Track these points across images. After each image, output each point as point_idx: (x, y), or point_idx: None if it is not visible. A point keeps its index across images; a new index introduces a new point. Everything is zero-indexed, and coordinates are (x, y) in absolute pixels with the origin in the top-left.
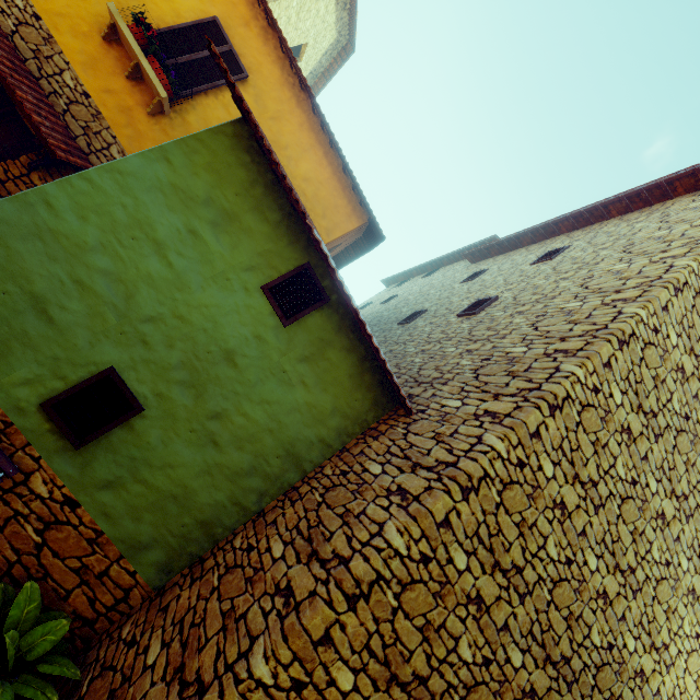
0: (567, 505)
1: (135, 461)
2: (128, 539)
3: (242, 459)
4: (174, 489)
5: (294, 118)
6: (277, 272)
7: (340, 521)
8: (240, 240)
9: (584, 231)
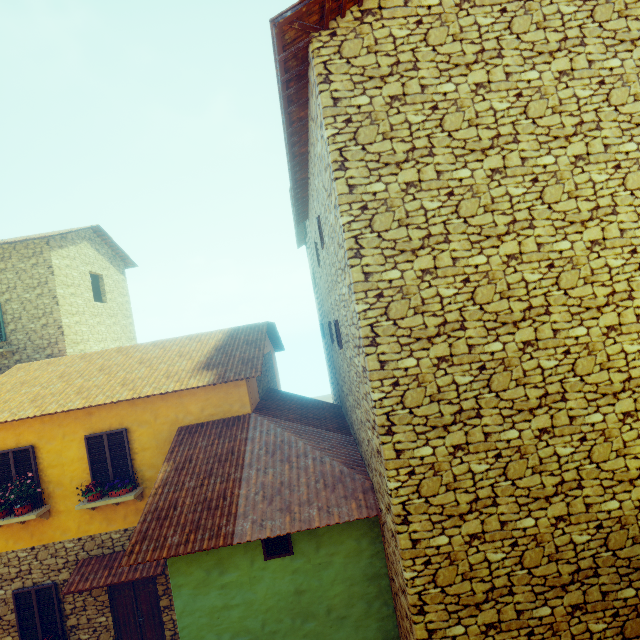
0: (476, 532)
1: None
2: None
3: (360, 607)
4: None
5: (158, 403)
6: (259, 546)
7: (408, 636)
8: (234, 562)
9: (311, 177)
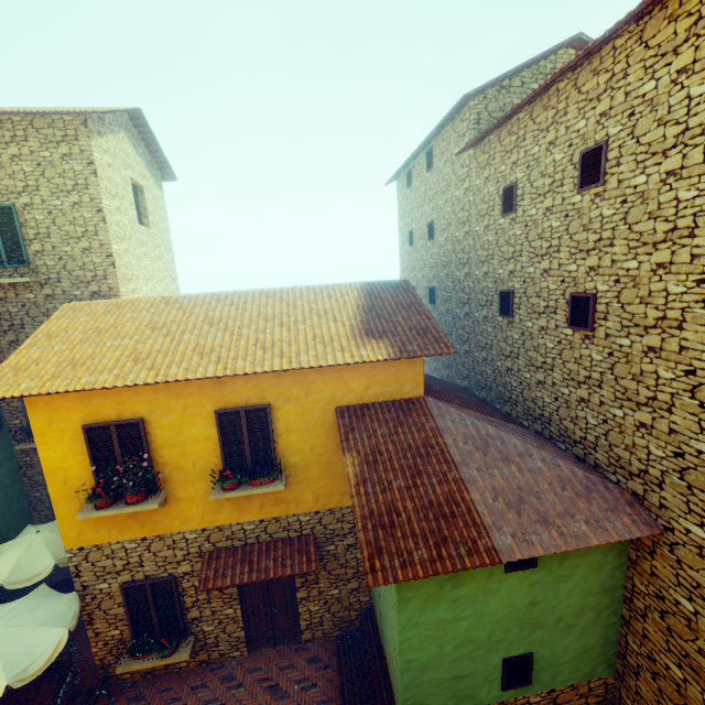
0: None
1: (552, 663)
2: (584, 676)
3: (589, 616)
4: (577, 651)
5: (311, 375)
6: None
7: (703, 659)
8: (470, 574)
9: (598, 77)
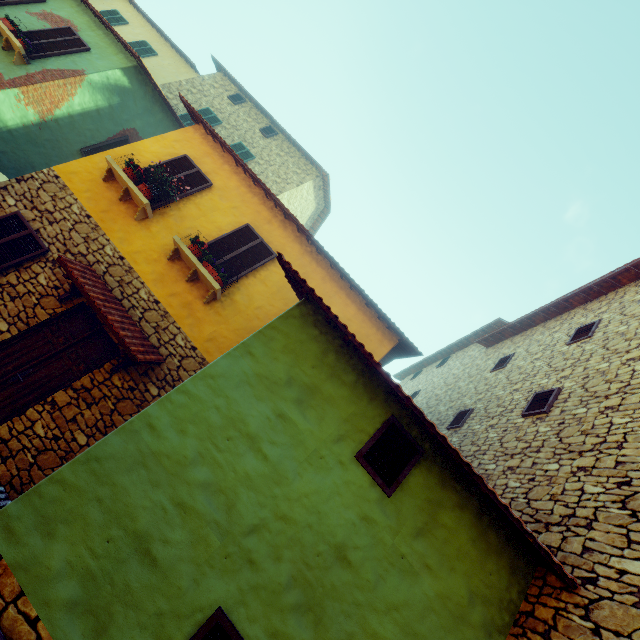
0: None
1: None
2: None
3: None
4: None
5: (317, 275)
6: (365, 435)
7: None
8: (324, 410)
9: (602, 302)
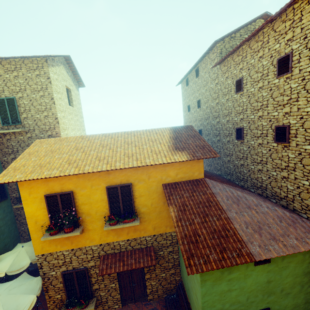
0: None
1: None
2: None
3: (297, 288)
4: (292, 306)
5: (150, 169)
6: None
7: None
8: (237, 267)
9: (285, 23)
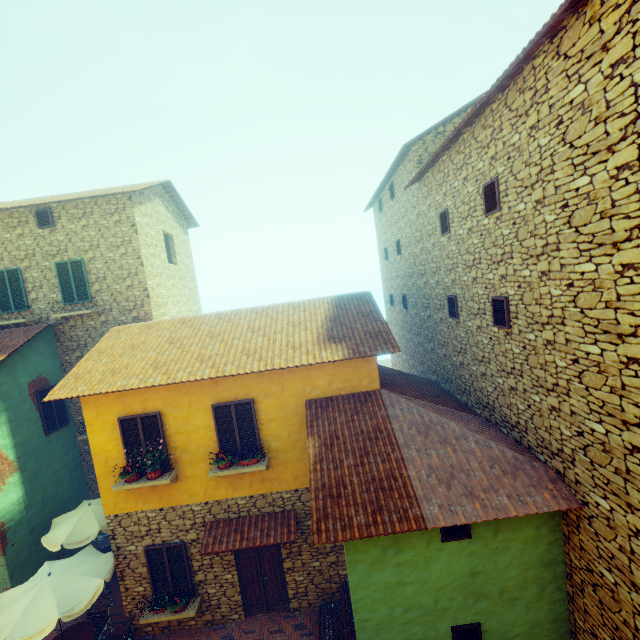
0: None
1: (502, 636)
2: None
3: (532, 590)
4: (527, 626)
5: (284, 375)
6: (436, 529)
7: (628, 630)
8: (410, 542)
9: (485, 131)
